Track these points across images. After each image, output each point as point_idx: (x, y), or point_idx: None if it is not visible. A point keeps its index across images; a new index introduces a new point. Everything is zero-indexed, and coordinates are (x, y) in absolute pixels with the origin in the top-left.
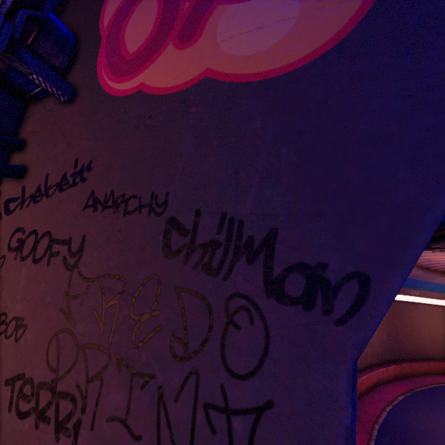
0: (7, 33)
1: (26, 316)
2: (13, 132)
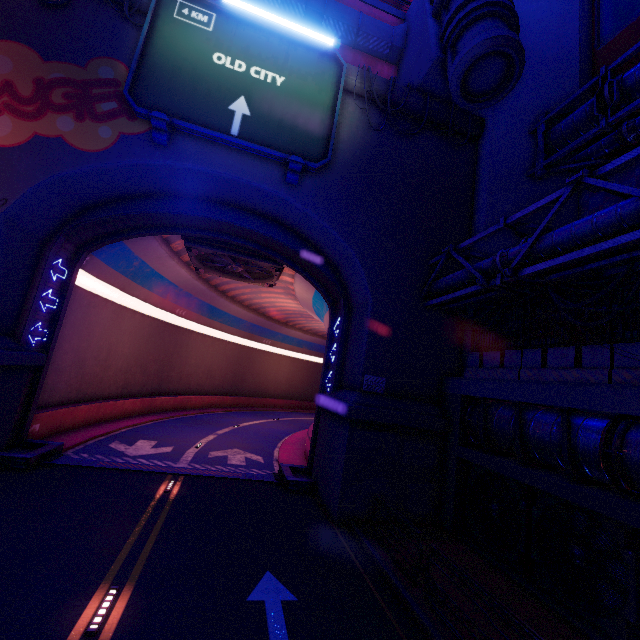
0: None
1: None
2: None
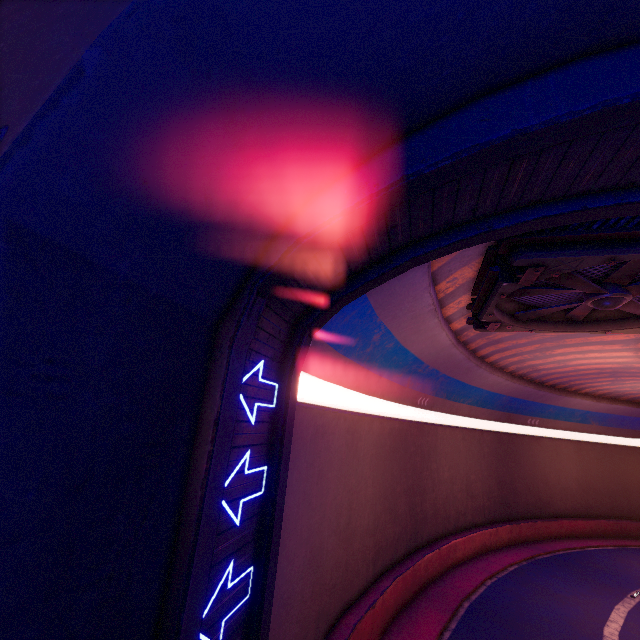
0: None
1: None
2: None
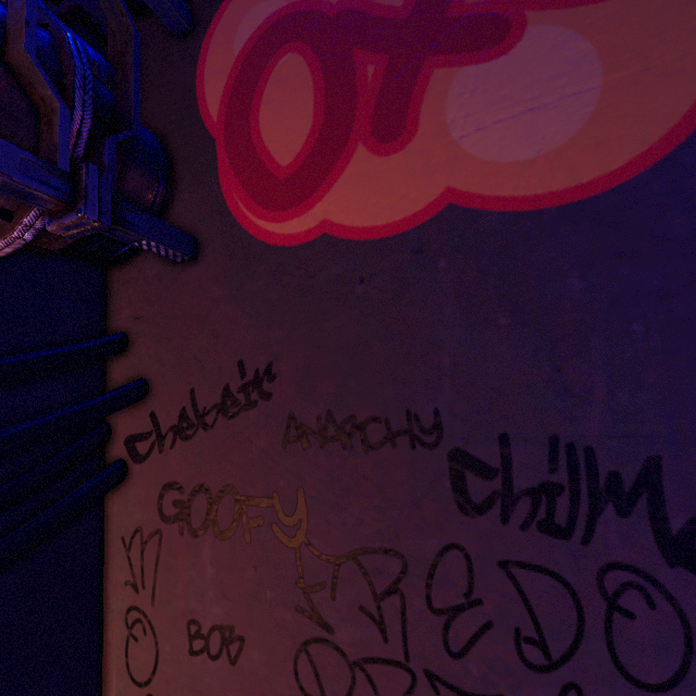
0: (107, 193)
1: (236, 622)
2: (100, 322)
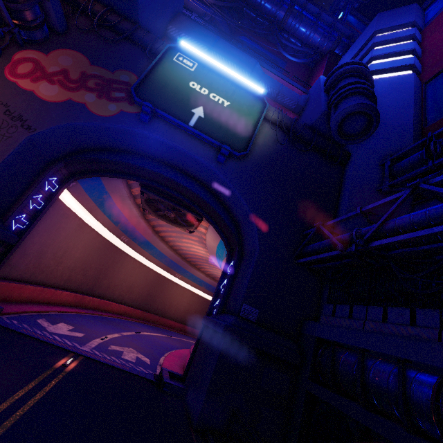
0: None
1: None
2: None
